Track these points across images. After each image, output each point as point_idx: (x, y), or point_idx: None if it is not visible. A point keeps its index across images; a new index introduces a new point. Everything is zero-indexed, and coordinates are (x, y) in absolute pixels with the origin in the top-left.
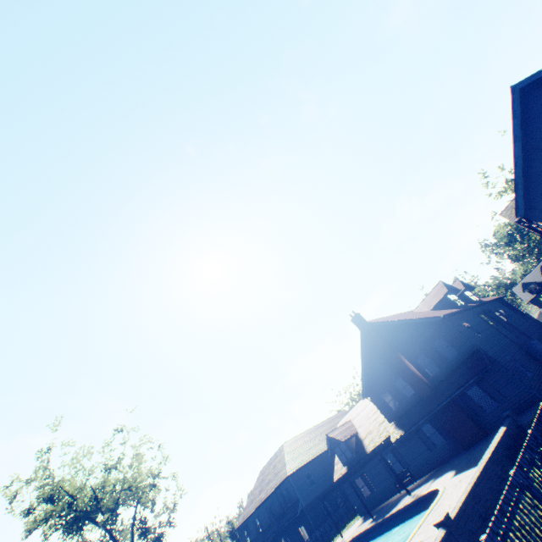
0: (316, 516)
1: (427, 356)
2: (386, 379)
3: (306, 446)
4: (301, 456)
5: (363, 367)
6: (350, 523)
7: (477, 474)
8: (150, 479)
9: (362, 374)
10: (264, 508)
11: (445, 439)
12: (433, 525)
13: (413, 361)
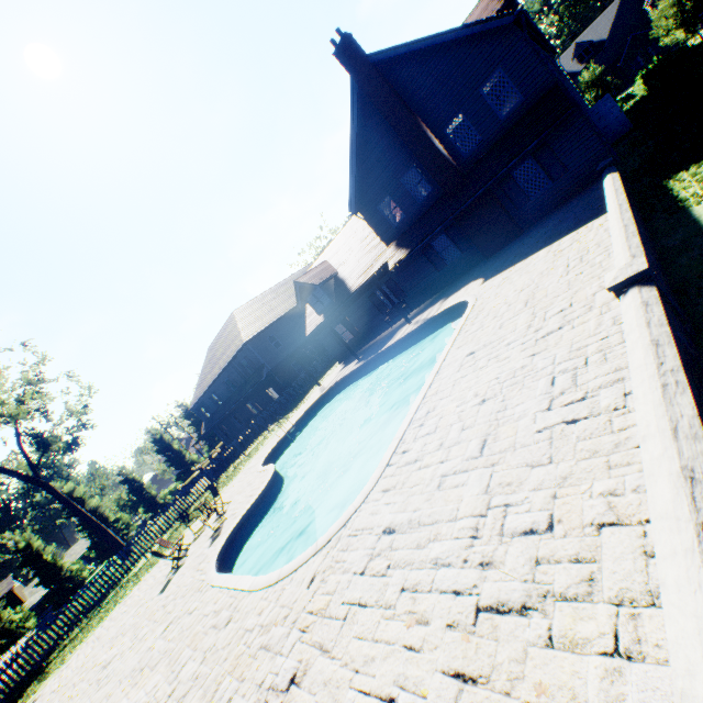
0: (286, 376)
1: (466, 118)
2: (390, 177)
3: (267, 310)
4: (261, 321)
5: (354, 158)
6: (328, 373)
7: (630, 215)
8: (25, 388)
9: (352, 173)
10: (221, 383)
11: (463, 251)
12: (608, 291)
13: (441, 132)
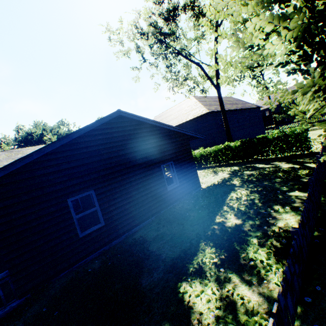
0: None
1: None
2: None
3: None
4: None
5: None
6: None
7: None
8: None
9: None
10: (279, 106)
11: None
12: None
13: None
